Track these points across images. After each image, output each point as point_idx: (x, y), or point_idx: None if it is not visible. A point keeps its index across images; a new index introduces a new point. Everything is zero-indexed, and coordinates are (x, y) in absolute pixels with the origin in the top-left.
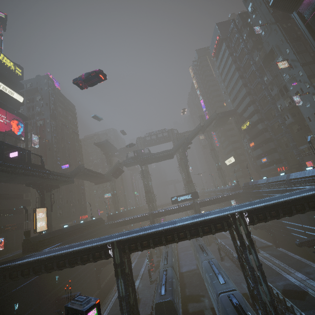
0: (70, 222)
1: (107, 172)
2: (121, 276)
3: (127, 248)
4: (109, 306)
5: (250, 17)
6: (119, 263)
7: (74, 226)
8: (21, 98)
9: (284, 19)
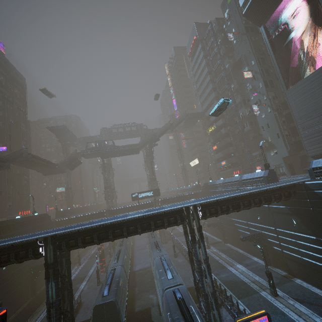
0: (3, 218)
1: (60, 161)
2: (53, 278)
3: (64, 244)
4: (42, 315)
5: (225, 24)
6: (52, 263)
7: (4, 222)
8: None
9: (253, 32)
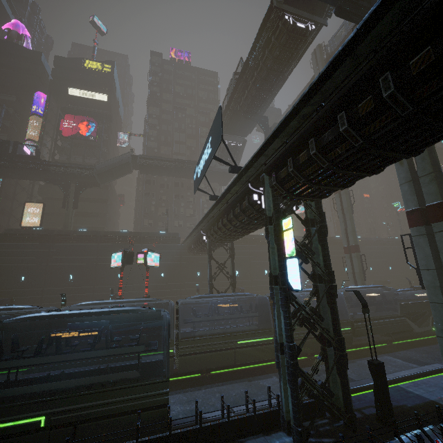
0: None
1: None
2: None
3: None
4: None
5: None
6: None
7: (87, 232)
8: (105, 96)
9: None
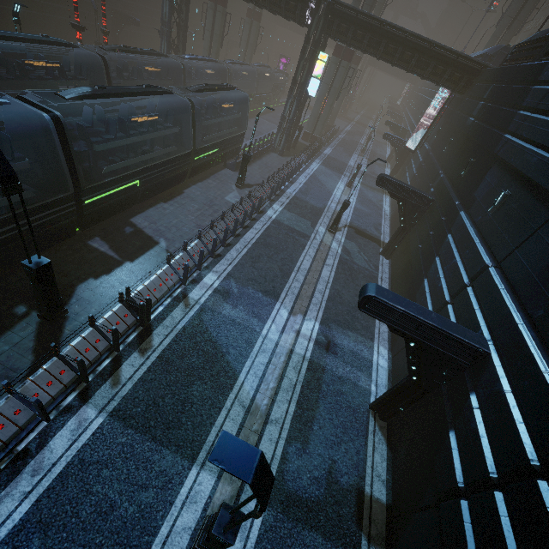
0: None
1: None
2: None
3: None
4: None
5: None
6: None
7: None
8: None
9: None
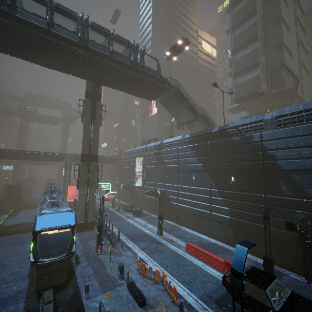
0: None
1: None
2: None
3: (0, 154)
4: None
5: None
6: None
7: None
8: None
9: None
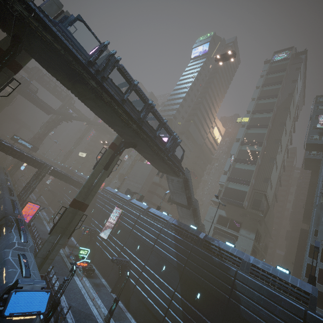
0: None
1: None
2: None
3: None
4: None
5: None
6: None
7: None
8: None
9: None
